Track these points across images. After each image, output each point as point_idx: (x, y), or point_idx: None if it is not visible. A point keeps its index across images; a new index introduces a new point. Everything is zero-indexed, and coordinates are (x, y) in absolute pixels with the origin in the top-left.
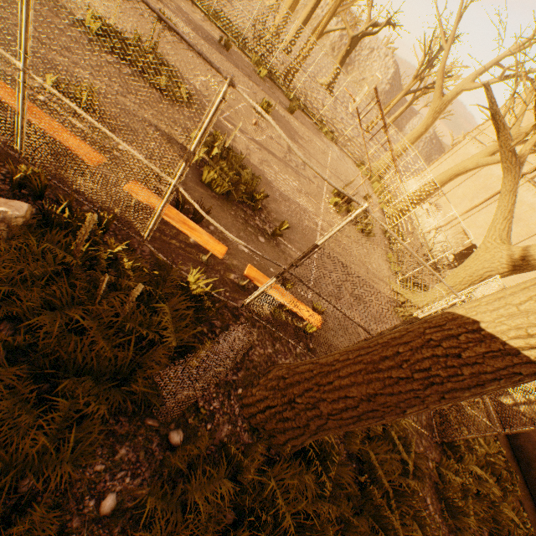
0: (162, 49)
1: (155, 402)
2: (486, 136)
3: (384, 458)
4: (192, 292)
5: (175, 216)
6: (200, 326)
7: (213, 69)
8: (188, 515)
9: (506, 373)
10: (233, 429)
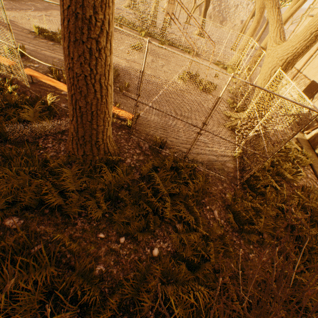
0: None
1: (11, 138)
2: (316, 9)
3: (166, 178)
4: (48, 105)
5: (46, 78)
6: (53, 120)
7: None
8: (4, 168)
9: (68, 13)
10: (57, 155)
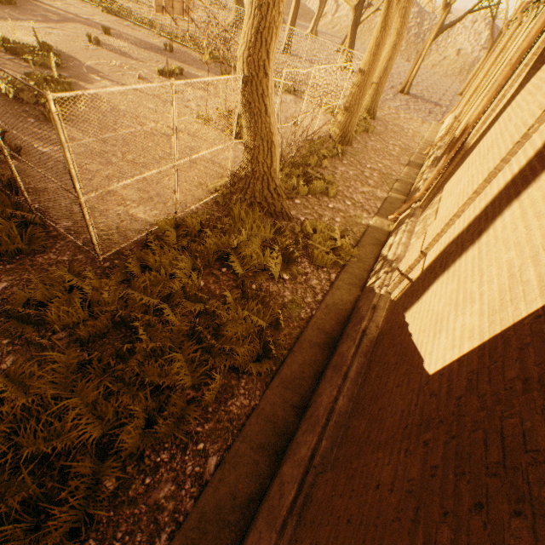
0: (72, 52)
1: None
2: None
3: None
4: None
5: None
6: None
7: (128, 59)
8: None
9: None
10: None
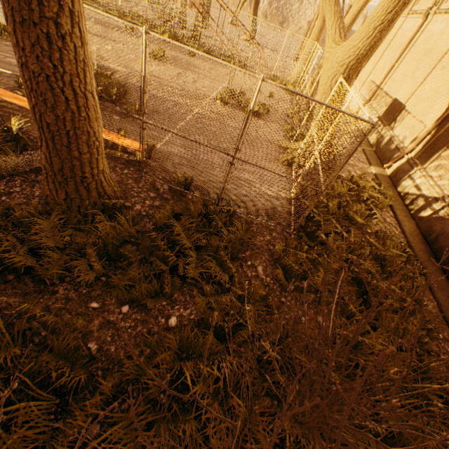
0: None
1: None
2: None
3: (190, 227)
4: (15, 134)
5: (10, 96)
6: (24, 154)
7: (111, 42)
8: None
9: None
10: (28, 202)
